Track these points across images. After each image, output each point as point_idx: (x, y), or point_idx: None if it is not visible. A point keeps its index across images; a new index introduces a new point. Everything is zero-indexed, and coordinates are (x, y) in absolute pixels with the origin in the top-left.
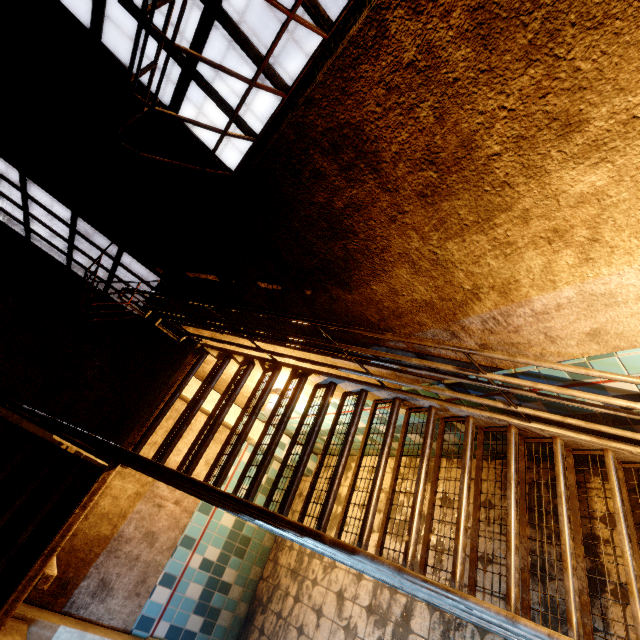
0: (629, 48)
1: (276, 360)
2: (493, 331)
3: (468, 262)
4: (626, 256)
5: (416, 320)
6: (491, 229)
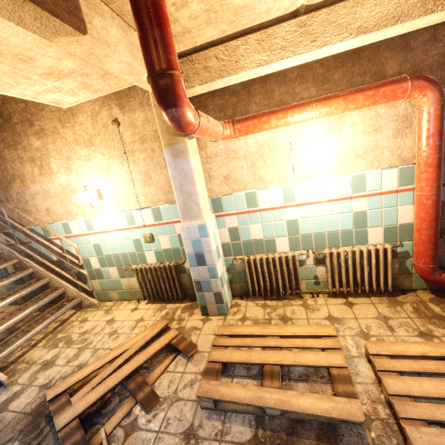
0: (39, 110)
1: None
2: (20, 201)
3: (11, 161)
4: (50, 176)
5: None
6: (17, 150)
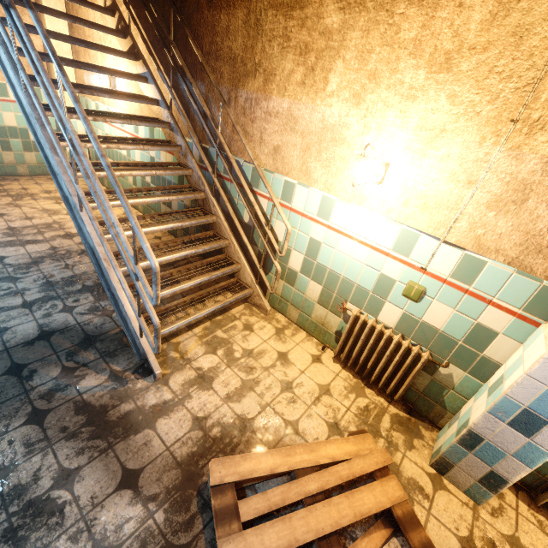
0: None
1: (130, 27)
2: (245, 113)
3: (268, 38)
4: (315, 94)
5: (222, 70)
6: (289, 18)
